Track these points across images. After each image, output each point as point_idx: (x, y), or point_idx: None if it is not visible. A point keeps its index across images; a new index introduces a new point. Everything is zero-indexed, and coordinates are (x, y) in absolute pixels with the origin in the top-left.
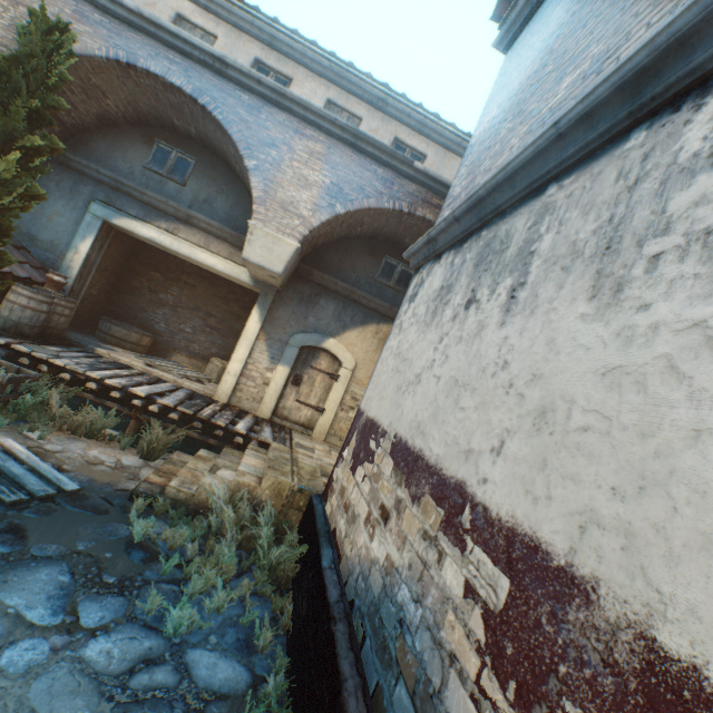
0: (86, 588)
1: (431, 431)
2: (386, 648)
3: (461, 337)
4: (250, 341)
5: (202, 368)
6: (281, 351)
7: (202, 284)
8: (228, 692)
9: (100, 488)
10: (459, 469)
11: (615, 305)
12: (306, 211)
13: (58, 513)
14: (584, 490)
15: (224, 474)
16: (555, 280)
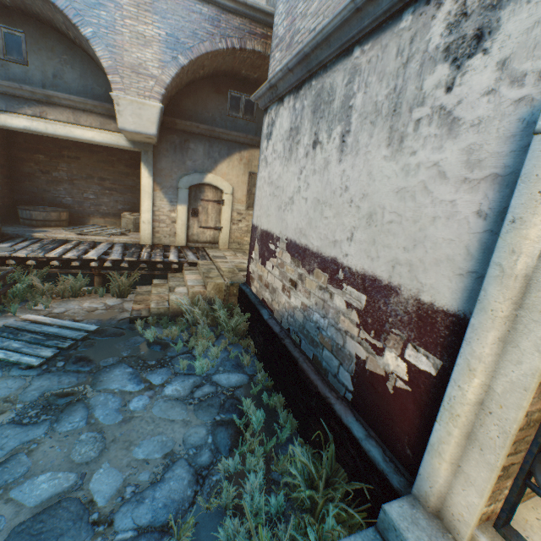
0: (144, 370)
1: (310, 233)
2: (313, 341)
3: (315, 170)
4: (149, 194)
5: (117, 223)
6: (175, 195)
7: (83, 155)
8: (241, 385)
9: (109, 323)
10: (332, 252)
11: (400, 151)
12: (155, 69)
13: (97, 343)
14: (392, 251)
15: (180, 290)
16: (367, 131)
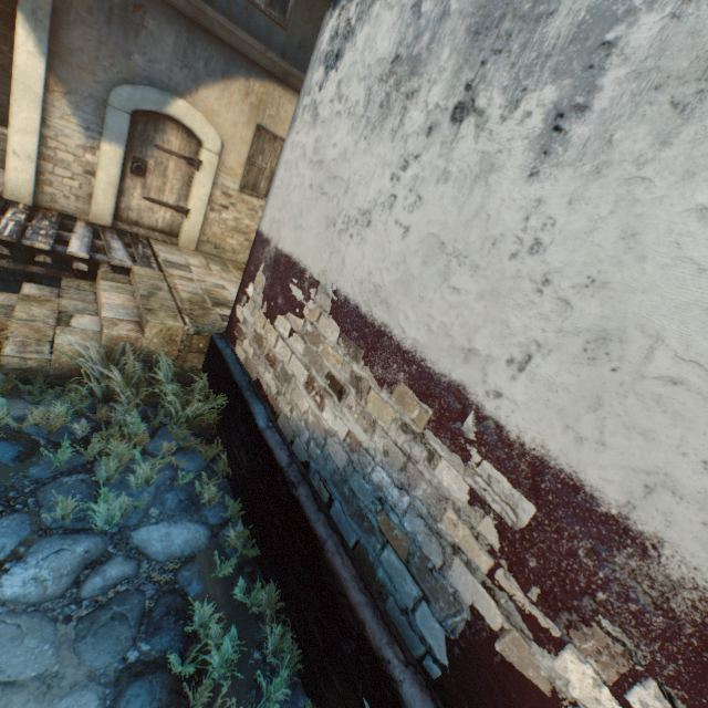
0: None
1: (401, 306)
2: (364, 518)
3: (448, 172)
4: (34, 95)
5: None
6: (99, 117)
7: None
8: (193, 552)
9: None
10: (455, 369)
11: None
12: None
13: None
14: (659, 452)
15: (83, 323)
16: (655, 123)
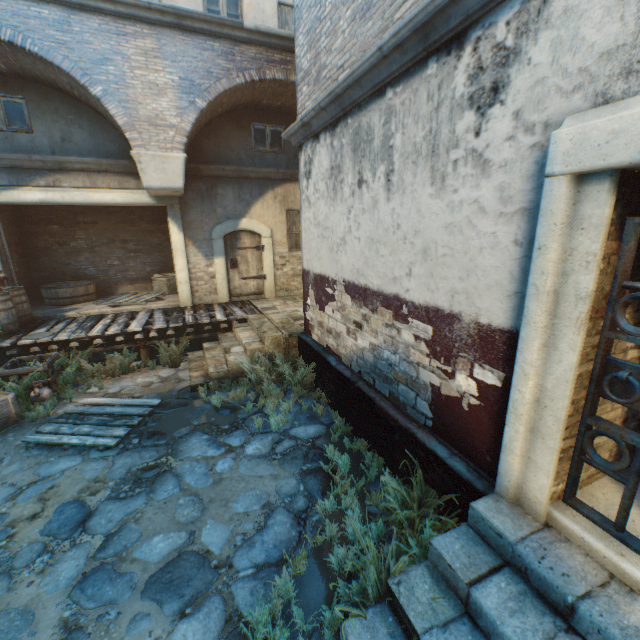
0: (220, 435)
1: (368, 273)
2: (387, 378)
3: (364, 209)
4: (182, 251)
5: (148, 288)
6: (210, 247)
7: (100, 218)
8: (320, 435)
9: (169, 395)
10: (393, 289)
11: (443, 190)
12: (174, 118)
13: (165, 416)
14: (449, 282)
15: (236, 350)
16: (411, 170)
